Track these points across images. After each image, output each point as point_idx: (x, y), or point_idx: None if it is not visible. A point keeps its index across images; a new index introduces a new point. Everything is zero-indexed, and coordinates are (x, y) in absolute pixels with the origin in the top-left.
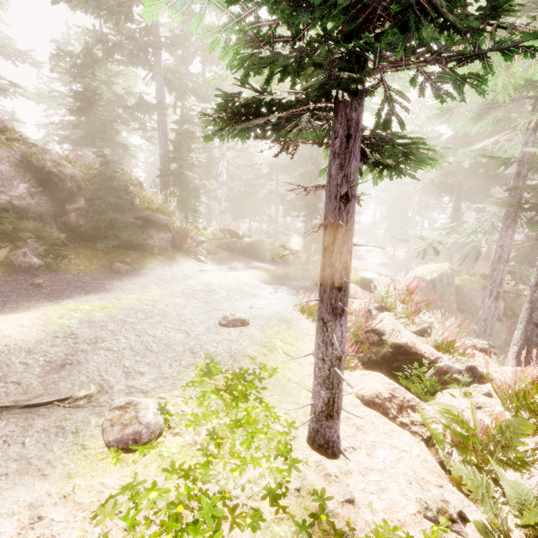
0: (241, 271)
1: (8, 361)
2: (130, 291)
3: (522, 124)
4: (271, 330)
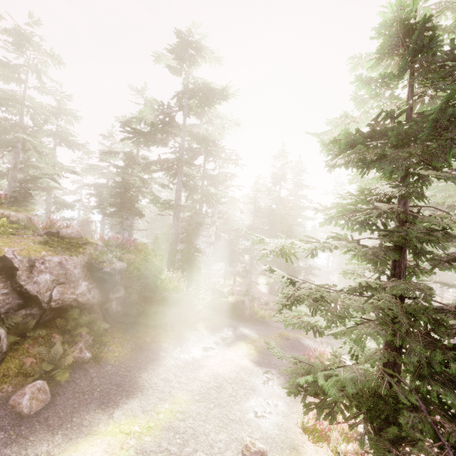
0: (234, 346)
1: None
2: (159, 391)
3: None
4: None
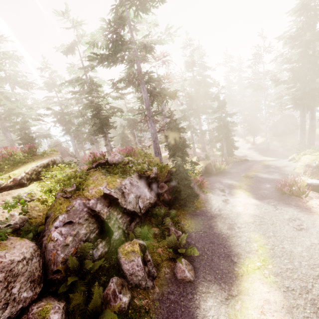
0: (236, 194)
1: (299, 318)
2: (238, 237)
3: None
4: None
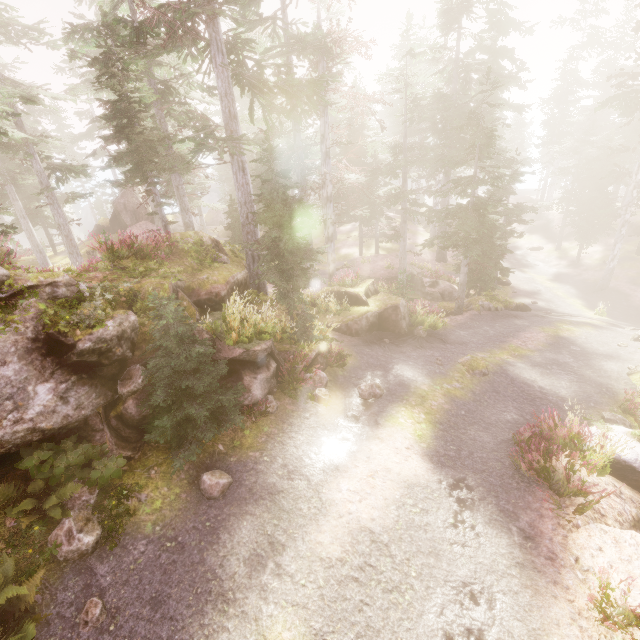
0: (388, 425)
1: None
2: (237, 614)
3: None
4: None
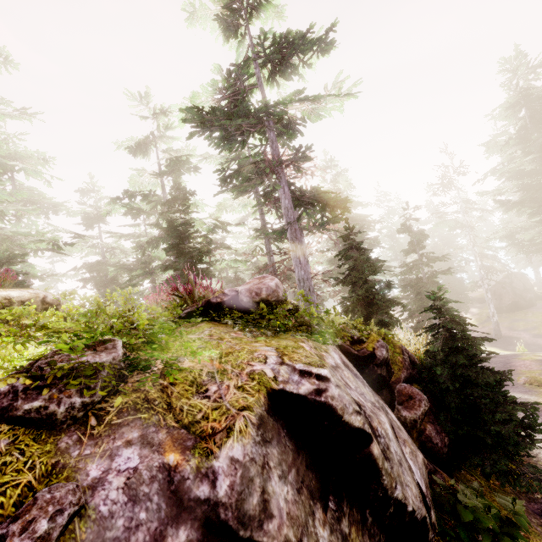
0: None
1: None
2: None
3: None
4: None
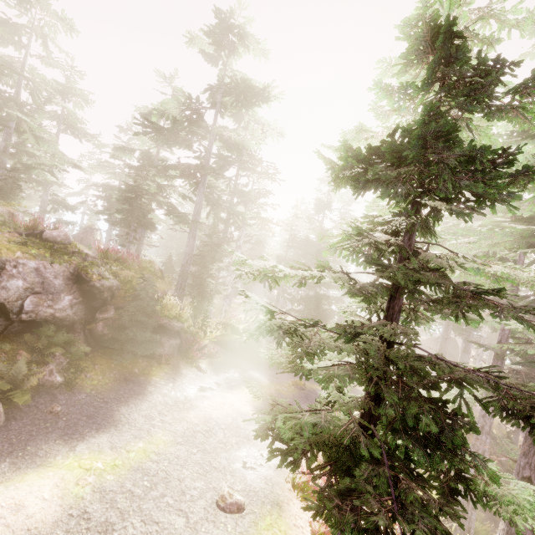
0: (238, 390)
1: None
2: (137, 429)
3: (496, 345)
4: (263, 522)
